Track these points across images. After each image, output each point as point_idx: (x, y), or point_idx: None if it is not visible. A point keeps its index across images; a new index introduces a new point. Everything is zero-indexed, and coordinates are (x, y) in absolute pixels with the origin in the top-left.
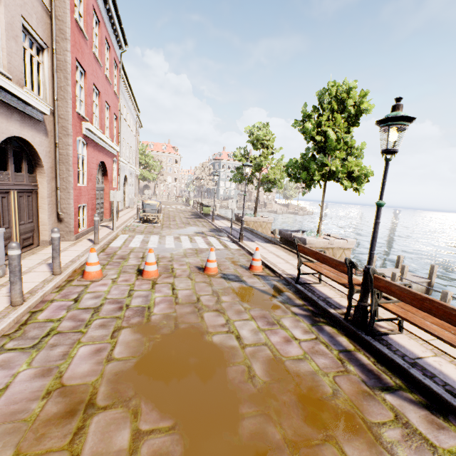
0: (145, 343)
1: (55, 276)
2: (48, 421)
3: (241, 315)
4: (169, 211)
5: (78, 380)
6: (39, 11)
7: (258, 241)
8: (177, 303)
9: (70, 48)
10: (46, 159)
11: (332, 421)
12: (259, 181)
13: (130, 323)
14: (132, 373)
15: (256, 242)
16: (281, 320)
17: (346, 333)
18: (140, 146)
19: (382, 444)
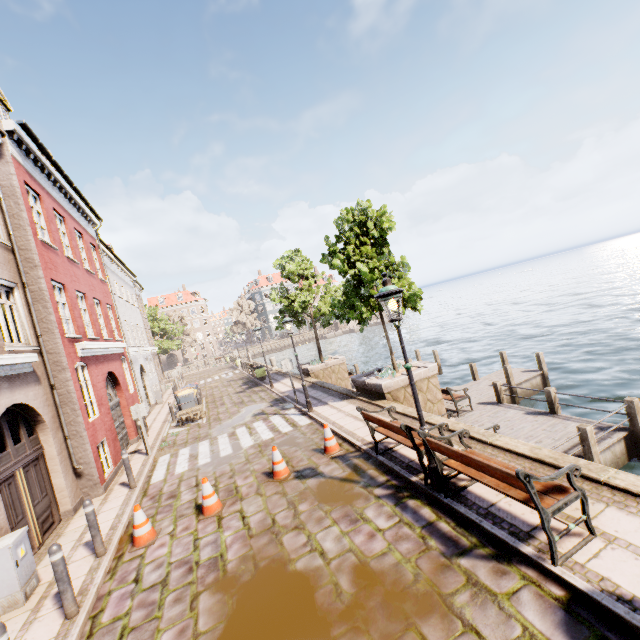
0: (228, 601)
1: (101, 557)
2: None
3: (322, 523)
4: (213, 388)
5: None
6: (0, 255)
7: (331, 402)
8: (252, 536)
9: (42, 274)
10: (46, 411)
11: (413, 608)
12: (312, 317)
13: (206, 584)
14: None
15: (330, 404)
16: (364, 513)
17: (429, 501)
18: (147, 311)
19: (453, 612)
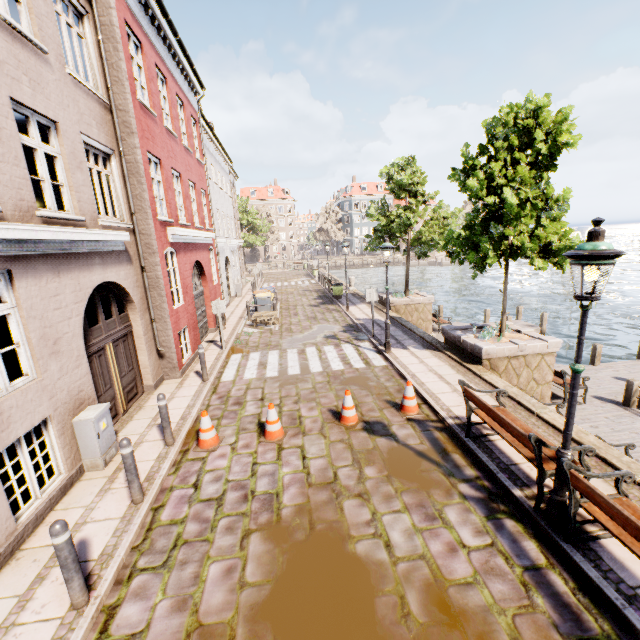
0: (278, 557)
1: (169, 447)
2: None
3: (390, 502)
4: (288, 294)
5: (214, 616)
6: (98, 113)
7: (412, 347)
8: (310, 485)
9: (138, 144)
10: (135, 292)
11: None
12: (408, 244)
13: (259, 524)
14: (268, 607)
15: (410, 349)
16: (444, 511)
17: (536, 532)
18: (238, 201)
19: None
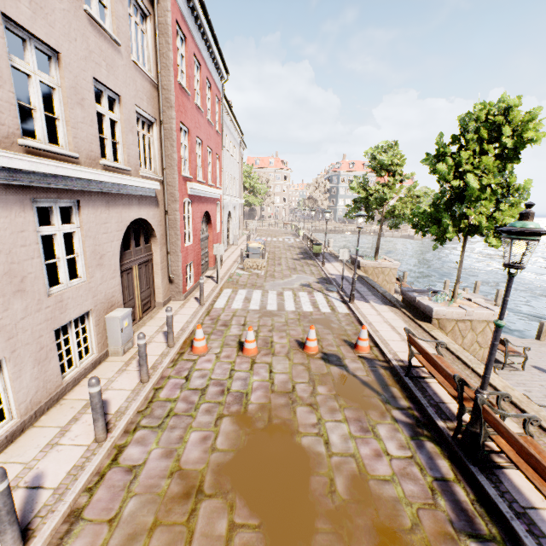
0: (242, 436)
1: (170, 348)
2: (173, 498)
3: (334, 414)
4: (275, 247)
5: (190, 465)
6: (148, 90)
7: (373, 302)
8: (273, 391)
9: (174, 115)
10: (158, 229)
11: None
12: (382, 216)
13: (230, 411)
14: (230, 467)
15: (371, 303)
16: (376, 427)
17: (451, 455)
18: (244, 167)
19: None
